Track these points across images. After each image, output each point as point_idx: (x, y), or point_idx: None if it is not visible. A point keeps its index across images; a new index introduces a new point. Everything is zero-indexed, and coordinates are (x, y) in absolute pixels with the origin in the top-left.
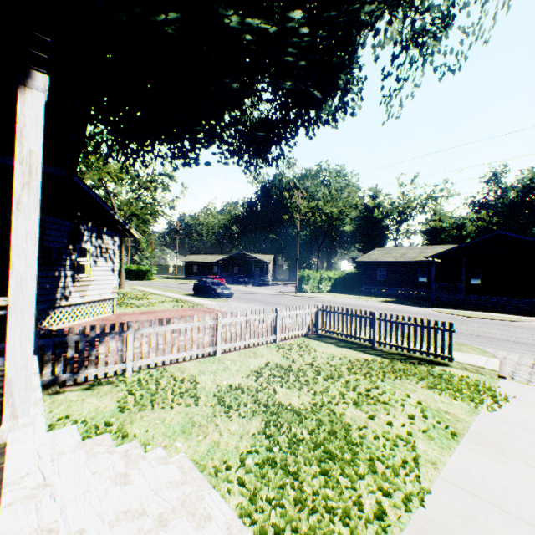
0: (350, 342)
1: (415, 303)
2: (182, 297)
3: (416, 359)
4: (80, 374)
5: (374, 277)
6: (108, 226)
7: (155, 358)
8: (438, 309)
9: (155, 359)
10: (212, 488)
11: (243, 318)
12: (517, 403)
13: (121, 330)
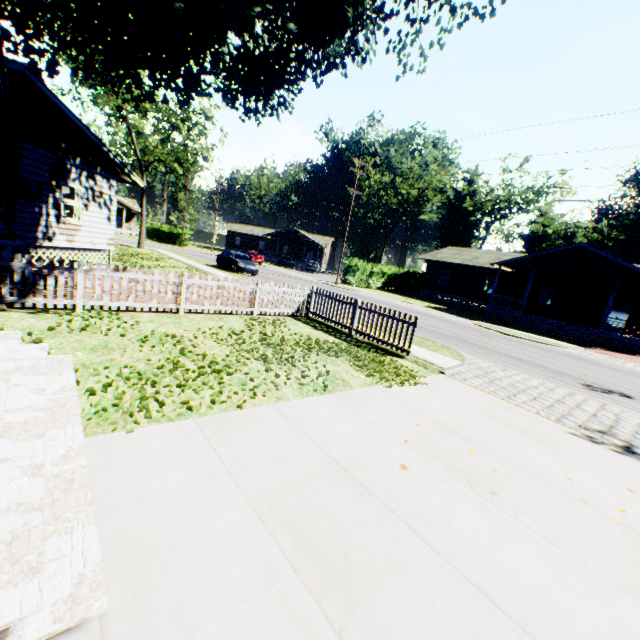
0: (332, 328)
1: (465, 314)
2: (201, 266)
3: (381, 349)
4: (28, 300)
5: (435, 281)
6: (102, 167)
7: (109, 302)
8: (479, 322)
9: (109, 302)
10: (74, 372)
11: (215, 282)
12: (423, 388)
13: (71, 268)
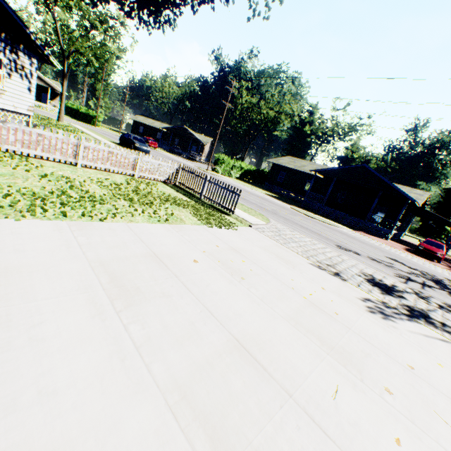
0: (190, 193)
1: (289, 202)
2: (106, 141)
3: (217, 209)
4: None
5: (275, 178)
6: (25, 45)
7: (21, 148)
8: (294, 207)
9: (21, 149)
10: None
11: (106, 148)
12: (233, 231)
13: None
